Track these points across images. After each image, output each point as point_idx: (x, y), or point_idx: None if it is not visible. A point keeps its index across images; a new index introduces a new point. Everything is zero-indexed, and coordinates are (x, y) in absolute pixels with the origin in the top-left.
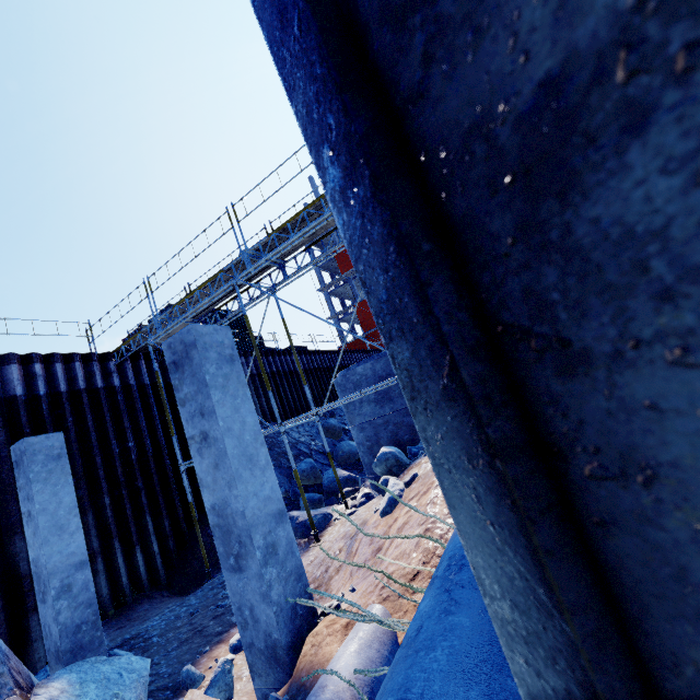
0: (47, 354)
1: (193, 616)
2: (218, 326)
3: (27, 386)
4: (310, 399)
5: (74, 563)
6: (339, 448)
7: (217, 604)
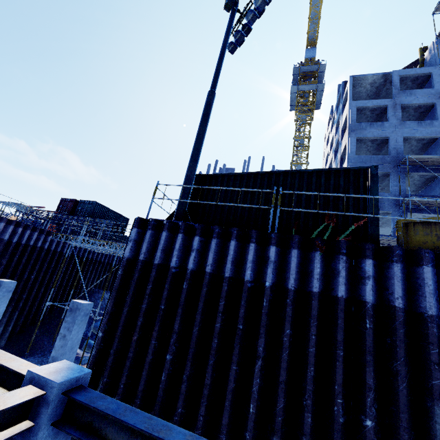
0: (27, 224)
1: None
2: (90, 303)
3: (11, 236)
4: None
5: None
6: None
7: None
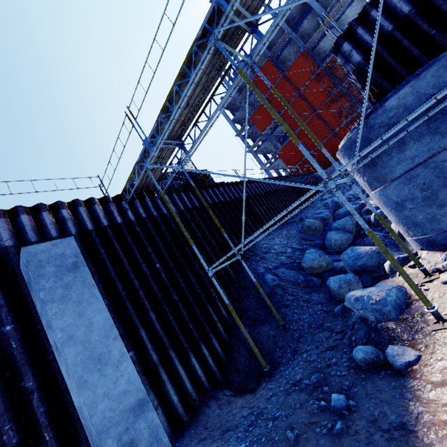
0: (70, 202)
1: (295, 443)
2: None
3: (60, 229)
4: (332, 161)
5: (130, 407)
6: (330, 238)
7: (320, 423)
